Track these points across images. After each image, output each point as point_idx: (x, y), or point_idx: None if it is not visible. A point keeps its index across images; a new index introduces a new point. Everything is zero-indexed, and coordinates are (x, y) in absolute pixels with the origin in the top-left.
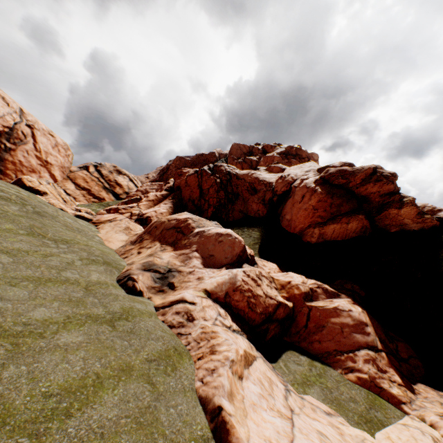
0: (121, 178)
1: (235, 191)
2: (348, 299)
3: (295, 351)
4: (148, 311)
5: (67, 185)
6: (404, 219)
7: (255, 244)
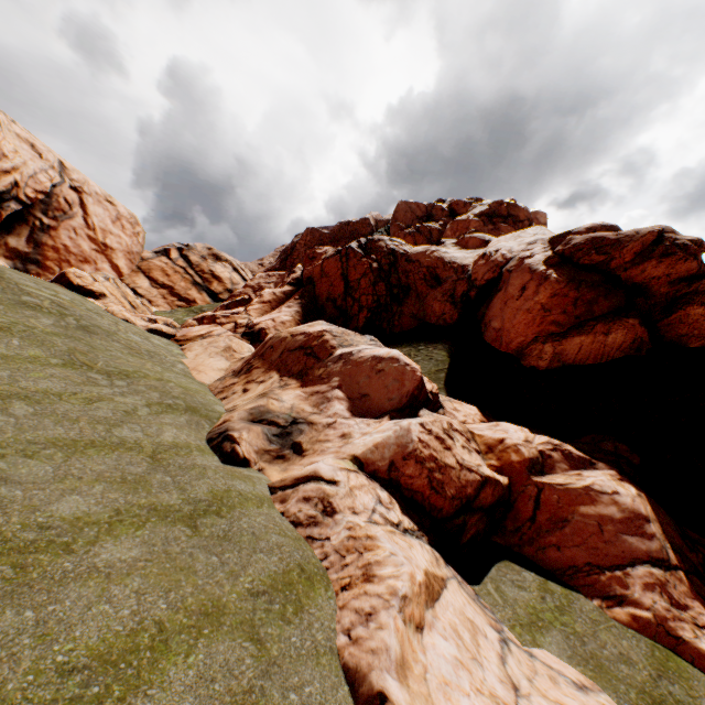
0: (220, 267)
1: (404, 282)
2: (611, 471)
3: (514, 563)
4: (257, 494)
5: (138, 281)
6: None
7: (439, 372)
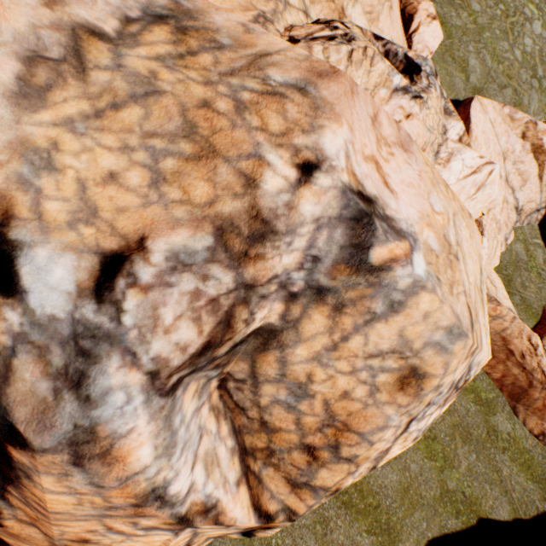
0: None
1: None
2: None
3: None
4: None
5: None
6: None
7: None
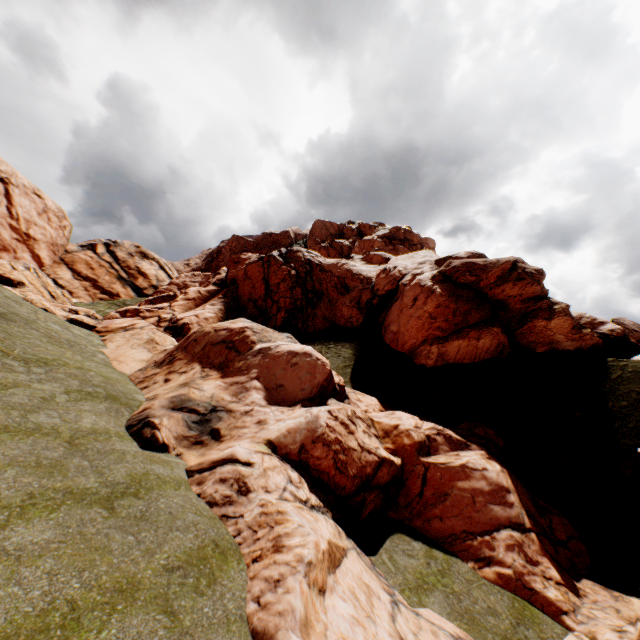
0: (147, 264)
1: (318, 288)
2: (481, 451)
3: (406, 535)
4: (175, 477)
5: (60, 272)
6: (555, 335)
7: (346, 368)
